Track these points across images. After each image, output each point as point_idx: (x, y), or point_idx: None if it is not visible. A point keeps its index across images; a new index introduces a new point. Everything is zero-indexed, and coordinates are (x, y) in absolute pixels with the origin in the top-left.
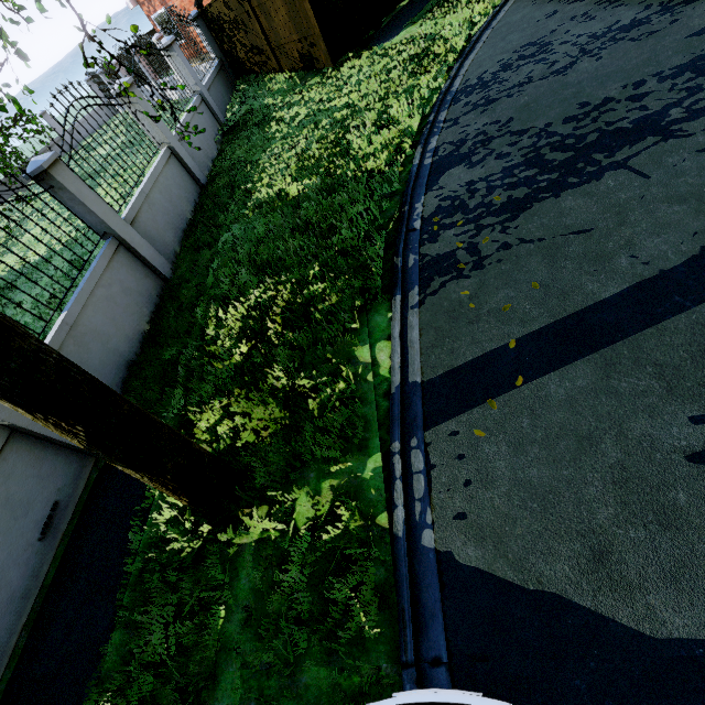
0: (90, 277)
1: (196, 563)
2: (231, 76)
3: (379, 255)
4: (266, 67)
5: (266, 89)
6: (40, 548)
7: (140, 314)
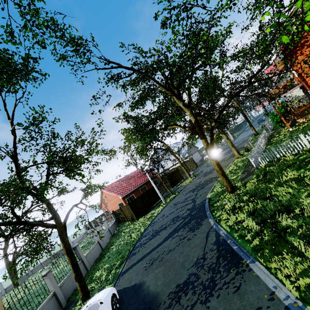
0: None
1: None
2: (118, 223)
3: (126, 254)
4: (125, 220)
5: (123, 225)
6: None
7: None
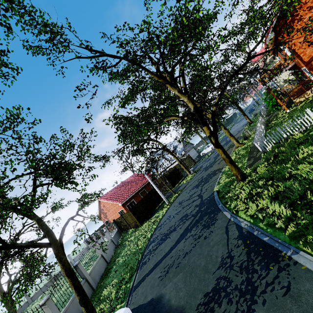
0: None
1: None
2: (120, 232)
3: (135, 265)
4: (128, 228)
5: (127, 233)
6: None
7: None
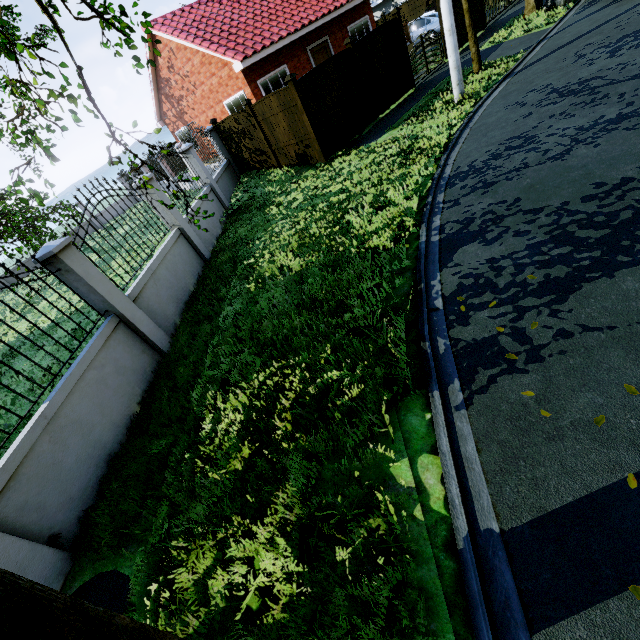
0: (83, 359)
1: None
2: (236, 172)
3: (401, 338)
4: (266, 164)
5: (266, 180)
6: None
7: (131, 394)
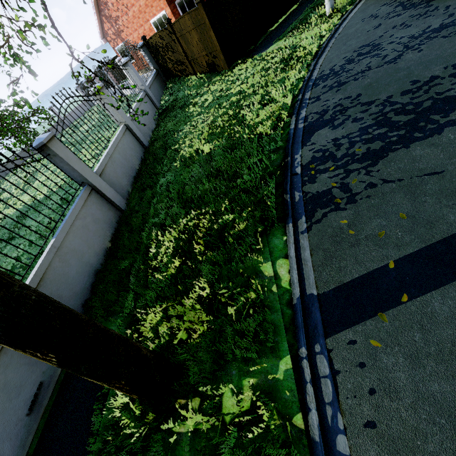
0: (72, 213)
1: (143, 447)
2: (163, 79)
3: (272, 193)
4: (185, 72)
5: (185, 86)
6: (27, 421)
7: (104, 236)
